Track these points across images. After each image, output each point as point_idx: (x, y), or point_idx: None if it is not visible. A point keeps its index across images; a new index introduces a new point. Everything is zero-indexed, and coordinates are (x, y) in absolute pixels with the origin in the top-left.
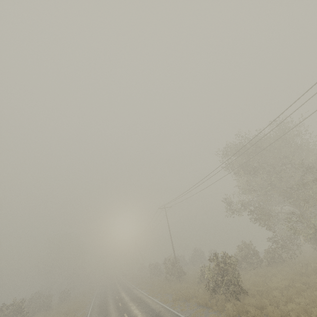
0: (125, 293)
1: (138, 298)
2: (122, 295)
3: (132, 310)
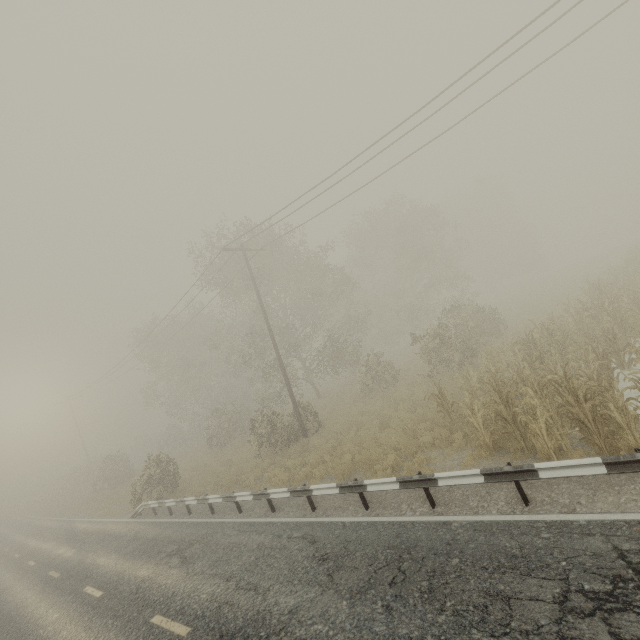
0: (8, 528)
1: (25, 525)
2: (1, 532)
3: (10, 537)
